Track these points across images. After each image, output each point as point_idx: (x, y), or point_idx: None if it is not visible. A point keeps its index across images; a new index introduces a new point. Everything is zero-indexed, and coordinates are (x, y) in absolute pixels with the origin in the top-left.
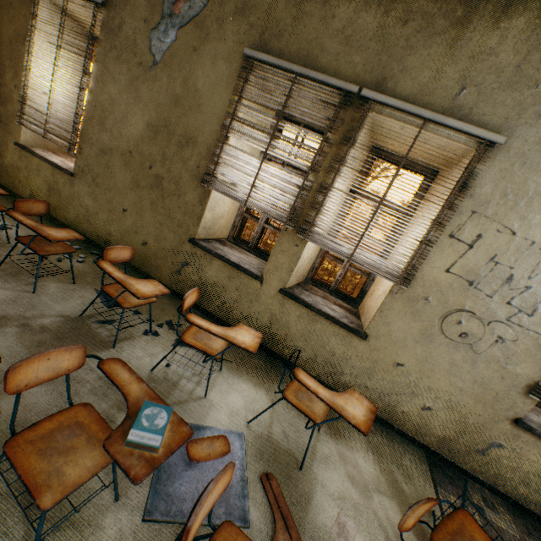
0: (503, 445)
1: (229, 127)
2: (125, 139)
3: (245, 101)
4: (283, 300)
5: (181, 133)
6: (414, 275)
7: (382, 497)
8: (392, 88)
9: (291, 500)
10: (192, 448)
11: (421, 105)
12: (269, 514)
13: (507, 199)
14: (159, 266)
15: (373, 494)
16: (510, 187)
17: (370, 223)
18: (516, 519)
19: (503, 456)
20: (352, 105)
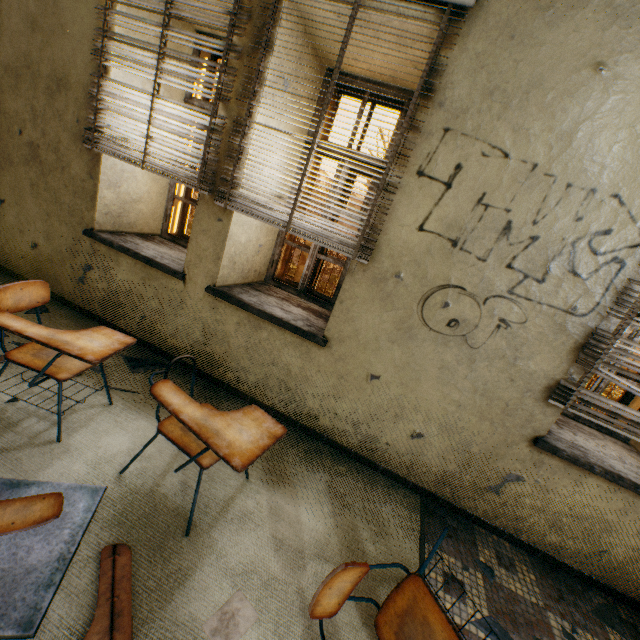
0: (522, 478)
1: (103, 50)
2: None
3: (122, 8)
4: (215, 303)
5: (48, 73)
6: (376, 241)
7: (324, 566)
8: None
9: (146, 583)
10: None
11: None
12: (88, 610)
13: (492, 102)
14: (58, 276)
15: (308, 563)
16: (494, 80)
17: (307, 169)
18: (543, 579)
19: (524, 493)
20: None
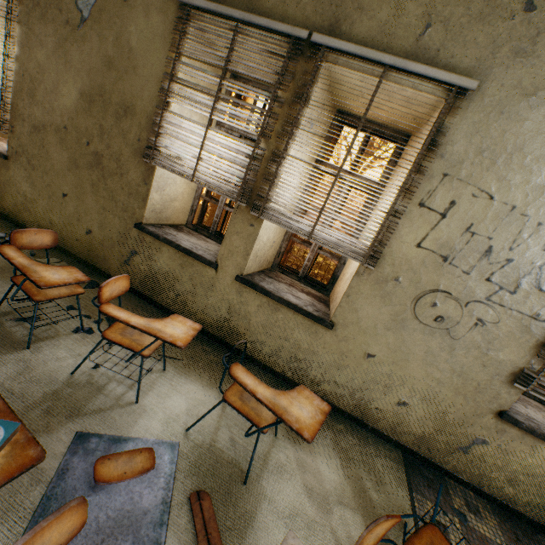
0: (487, 442)
1: (168, 90)
2: (58, 113)
3: (185, 59)
4: (241, 288)
5: (117, 101)
6: (382, 253)
7: (344, 510)
8: (347, 31)
9: (226, 523)
10: (101, 466)
11: (381, 49)
12: (192, 544)
13: (483, 158)
14: (106, 257)
15: (333, 508)
16: (485, 142)
17: (330, 194)
18: (502, 524)
19: (487, 454)
20: (303, 55)
